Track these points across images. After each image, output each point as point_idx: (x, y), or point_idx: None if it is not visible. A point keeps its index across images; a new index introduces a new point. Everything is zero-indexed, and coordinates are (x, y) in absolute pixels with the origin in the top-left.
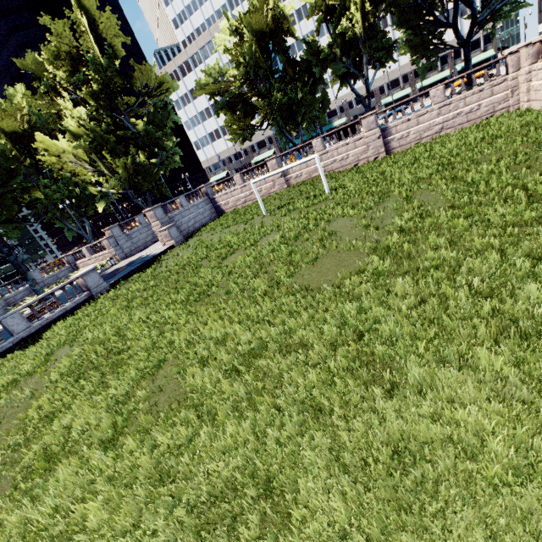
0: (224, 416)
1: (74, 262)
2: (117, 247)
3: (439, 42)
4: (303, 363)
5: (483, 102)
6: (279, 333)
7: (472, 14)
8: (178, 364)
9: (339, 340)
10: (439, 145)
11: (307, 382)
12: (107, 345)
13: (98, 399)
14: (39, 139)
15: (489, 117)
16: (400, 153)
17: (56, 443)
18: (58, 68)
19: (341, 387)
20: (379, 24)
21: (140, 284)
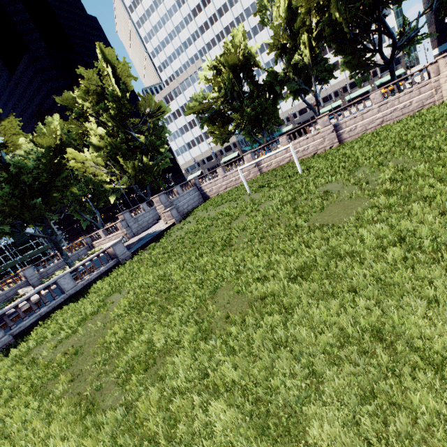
0: (305, 304)
1: (91, 242)
2: (127, 228)
3: (370, 63)
4: (360, 262)
5: (414, 99)
6: (322, 252)
7: (392, 42)
8: (232, 288)
9: (381, 246)
10: (385, 131)
11: (371, 273)
12: (156, 288)
13: (165, 322)
14: (70, 151)
15: (420, 110)
16: (352, 141)
17: (142, 354)
18: (86, 101)
19: (403, 271)
20: (321, 55)
21: (158, 249)
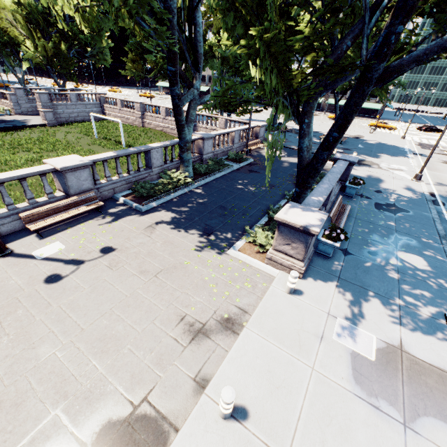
0: None
1: None
2: (16, 104)
3: None
4: None
5: None
6: None
7: None
8: None
9: None
10: None
11: None
12: None
13: None
14: None
15: None
16: None
17: None
18: None
19: None
20: None
21: None
